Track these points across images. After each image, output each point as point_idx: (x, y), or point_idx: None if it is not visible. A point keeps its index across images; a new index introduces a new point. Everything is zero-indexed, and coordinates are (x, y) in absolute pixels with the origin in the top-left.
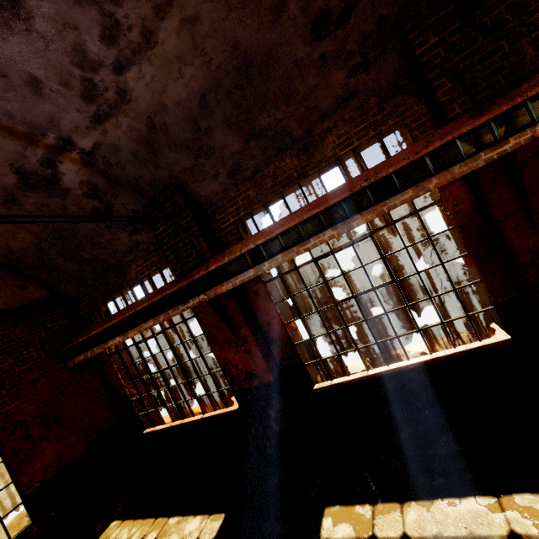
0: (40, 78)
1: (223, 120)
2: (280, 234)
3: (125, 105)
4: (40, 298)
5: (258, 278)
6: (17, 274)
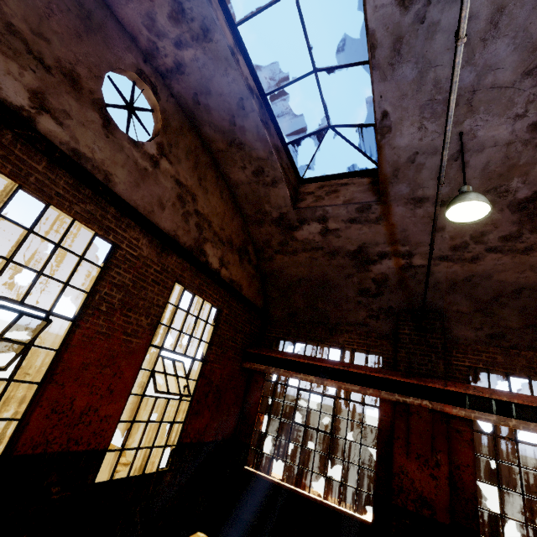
0: (445, 229)
1: (520, 306)
2: None
3: (468, 263)
4: (259, 305)
5: (469, 422)
6: (261, 283)
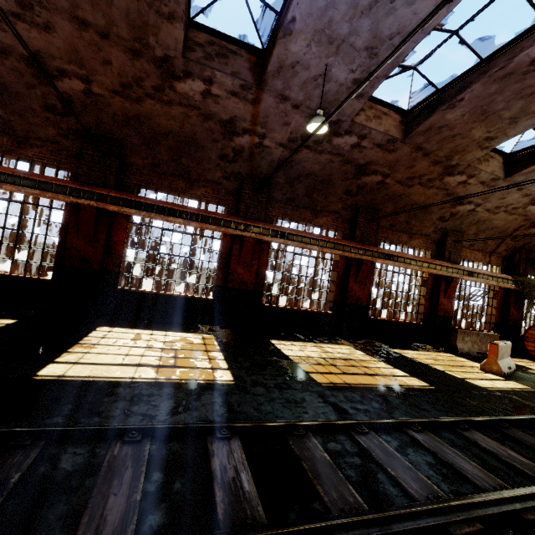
0: None
1: None
2: None
3: None
4: None
5: None
6: None
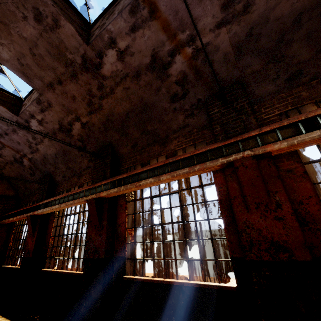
0: (20, 142)
1: (61, 162)
2: (52, 201)
3: (38, 151)
4: (10, 194)
5: (54, 215)
6: (10, 184)
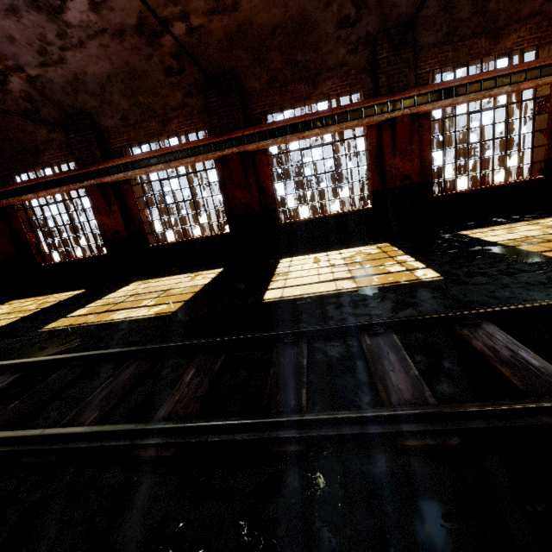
0: (16, 38)
1: (119, 91)
2: (139, 160)
3: (62, 64)
4: None
5: (129, 182)
6: None
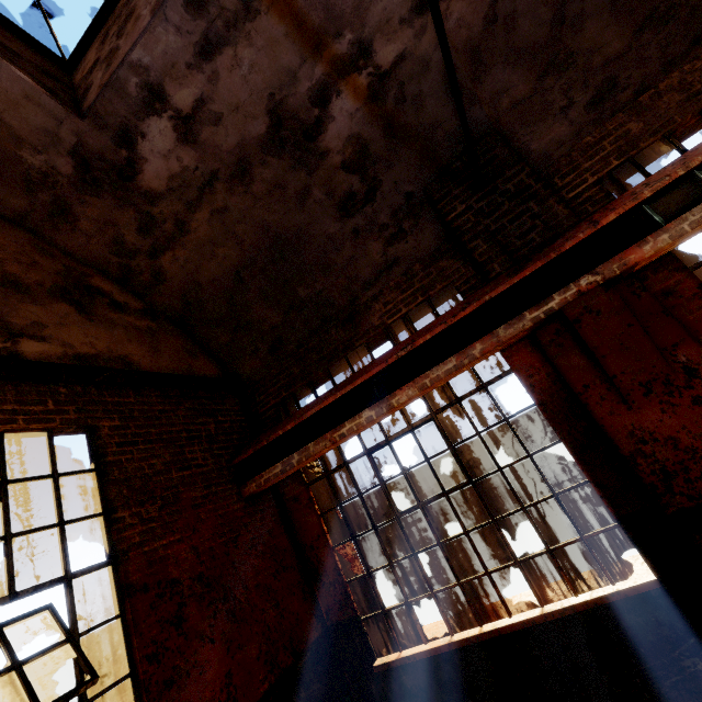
0: None
1: None
2: None
3: None
4: (209, 375)
5: (672, 262)
6: (186, 335)
